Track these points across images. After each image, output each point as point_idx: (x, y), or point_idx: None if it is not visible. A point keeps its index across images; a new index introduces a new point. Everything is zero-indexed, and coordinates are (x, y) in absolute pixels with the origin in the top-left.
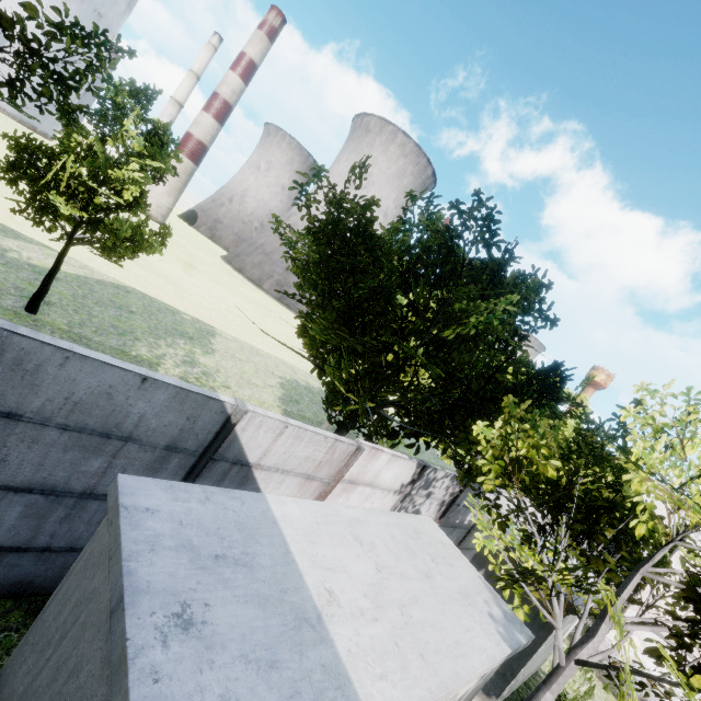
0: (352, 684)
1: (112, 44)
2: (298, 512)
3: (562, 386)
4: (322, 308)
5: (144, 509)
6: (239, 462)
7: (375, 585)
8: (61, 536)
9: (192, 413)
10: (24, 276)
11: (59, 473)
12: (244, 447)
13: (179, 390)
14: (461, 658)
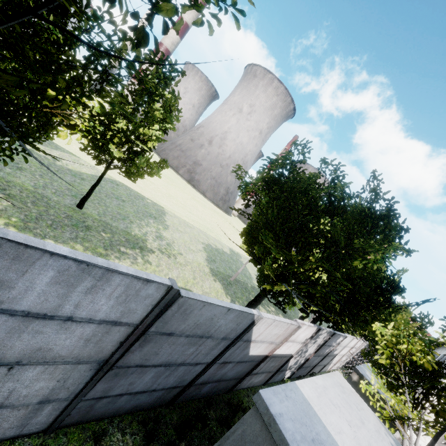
0: None
1: (172, 66)
2: (309, 390)
3: (404, 288)
4: (264, 227)
5: (279, 415)
6: (247, 340)
7: (355, 438)
8: (162, 383)
9: (239, 321)
10: (69, 179)
11: (175, 356)
12: (253, 333)
13: (240, 312)
14: None
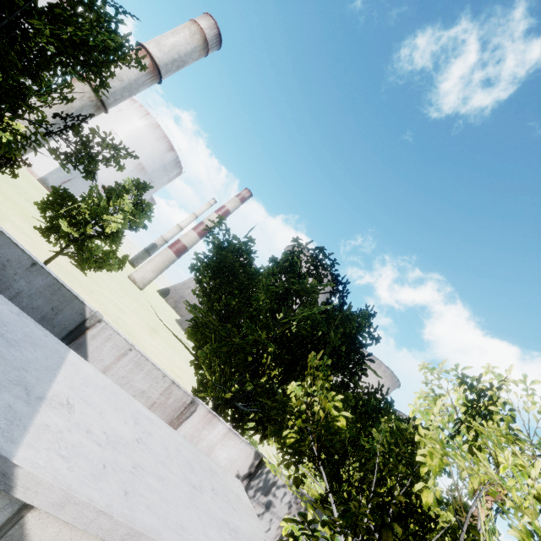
0: (25, 431)
1: (128, 153)
2: (92, 373)
3: (392, 400)
4: (209, 311)
5: None
6: None
7: (123, 439)
8: None
9: (57, 305)
10: None
11: None
12: (89, 355)
13: (55, 282)
14: (176, 534)
